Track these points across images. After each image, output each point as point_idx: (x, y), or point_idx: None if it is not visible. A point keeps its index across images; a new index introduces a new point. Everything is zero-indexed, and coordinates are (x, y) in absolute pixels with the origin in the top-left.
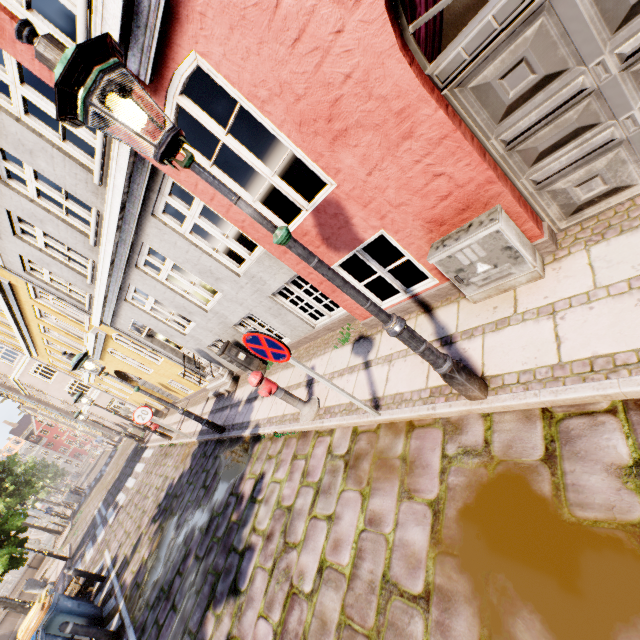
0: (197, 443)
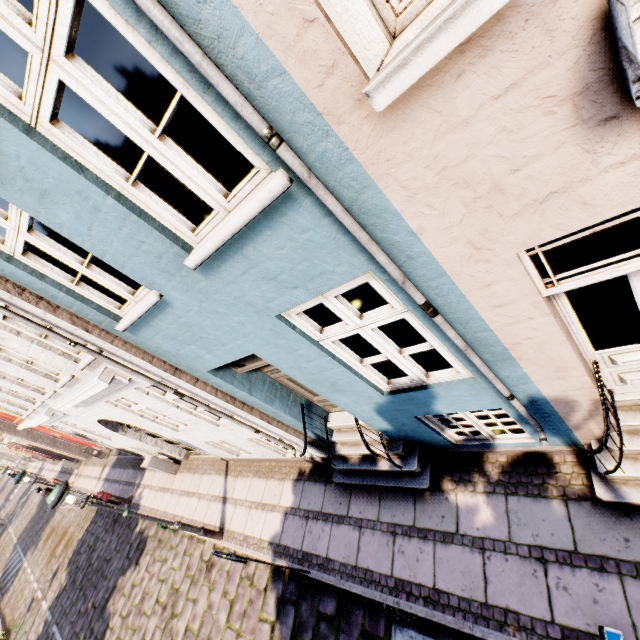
0: None
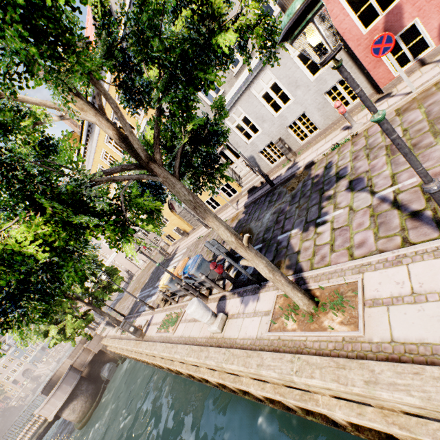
0: (243, 210)
